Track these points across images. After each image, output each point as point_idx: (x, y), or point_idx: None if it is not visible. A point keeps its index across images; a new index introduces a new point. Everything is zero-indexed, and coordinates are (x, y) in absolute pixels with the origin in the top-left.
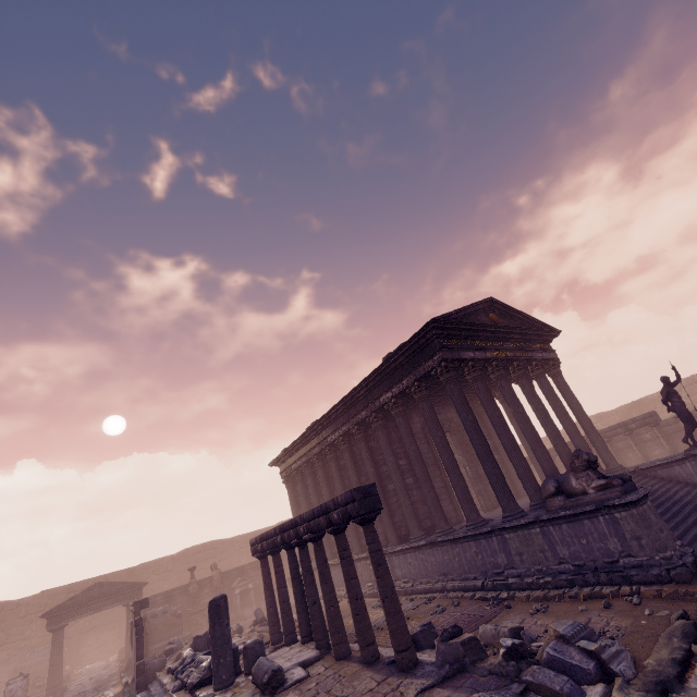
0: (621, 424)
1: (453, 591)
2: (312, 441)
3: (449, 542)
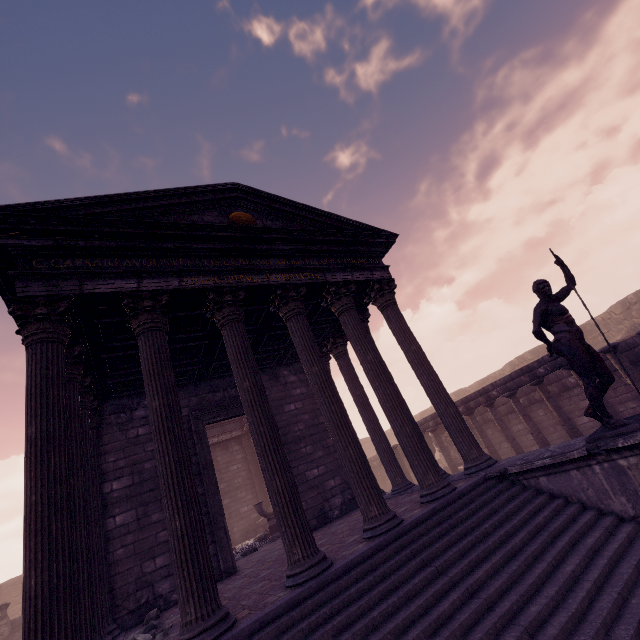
0: (524, 368)
1: None
2: None
3: None
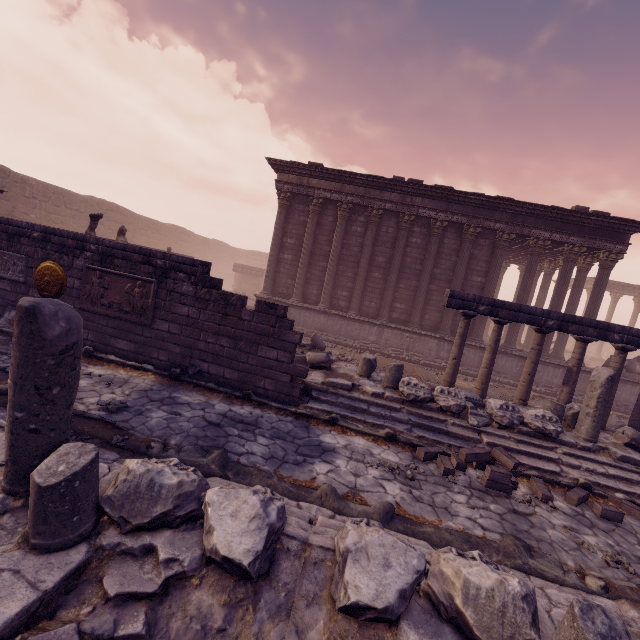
0: None
1: (506, 385)
2: (385, 192)
3: (519, 358)
